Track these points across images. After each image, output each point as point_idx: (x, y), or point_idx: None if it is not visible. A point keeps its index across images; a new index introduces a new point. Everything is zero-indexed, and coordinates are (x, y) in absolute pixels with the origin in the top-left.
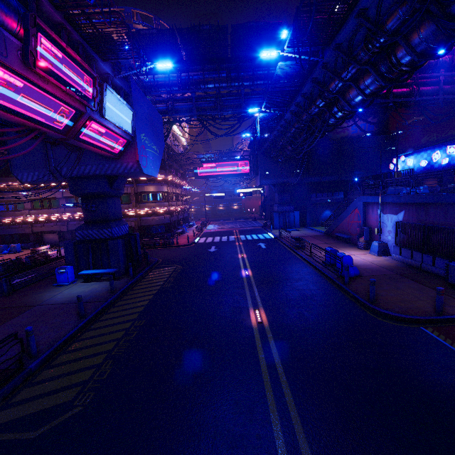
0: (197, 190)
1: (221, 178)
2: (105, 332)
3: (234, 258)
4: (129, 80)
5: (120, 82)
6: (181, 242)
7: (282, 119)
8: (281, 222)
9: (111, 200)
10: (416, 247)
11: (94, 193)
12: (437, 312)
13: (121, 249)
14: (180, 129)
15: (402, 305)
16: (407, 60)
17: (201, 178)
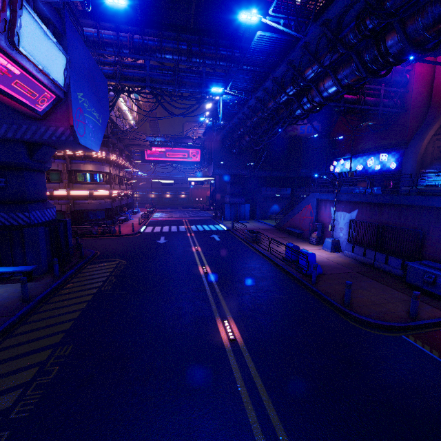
0: (144, 174)
1: (170, 164)
2: (4, 372)
3: (188, 251)
4: (62, 15)
5: (48, 12)
6: (125, 231)
7: (245, 106)
8: (232, 213)
9: (30, 175)
10: (369, 245)
11: (4, 163)
12: (412, 317)
13: (44, 240)
14: (127, 104)
15: (375, 309)
16: (396, 50)
17: (149, 163)
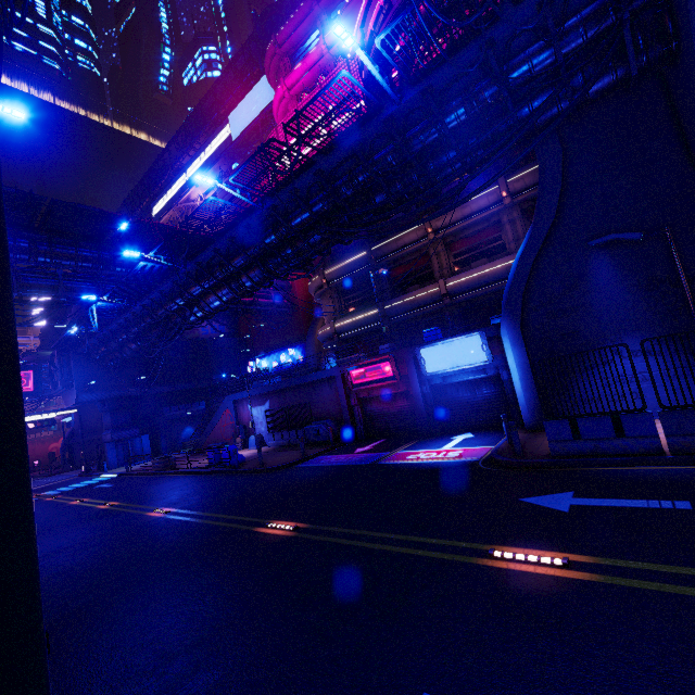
0: None
1: None
2: None
3: (66, 506)
4: None
5: None
6: None
7: (128, 312)
8: (120, 455)
9: None
10: (284, 427)
11: None
12: (303, 455)
13: None
14: None
15: (282, 461)
16: (250, 285)
17: None
